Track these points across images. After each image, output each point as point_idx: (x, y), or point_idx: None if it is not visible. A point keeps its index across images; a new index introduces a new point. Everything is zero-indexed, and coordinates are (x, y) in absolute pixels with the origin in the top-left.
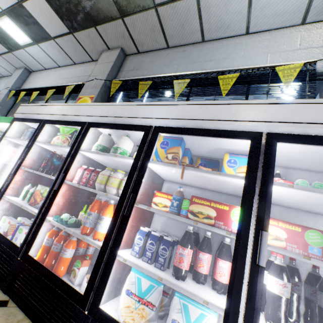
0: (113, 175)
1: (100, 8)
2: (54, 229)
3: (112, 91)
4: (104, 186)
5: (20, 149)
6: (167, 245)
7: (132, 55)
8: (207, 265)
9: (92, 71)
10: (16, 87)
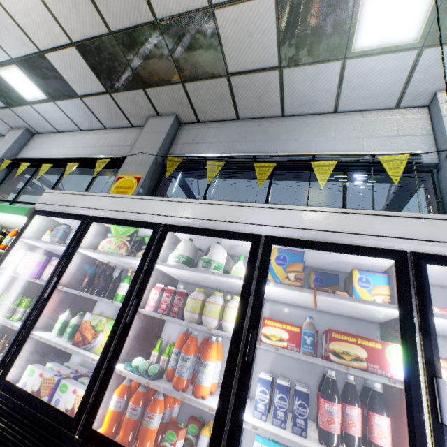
0: (211, 300)
1: (155, 70)
2: (126, 383)
3: (169, 171)
4: (198, 315)
5: (45, 255)
6: (305, 399)
7: (189, 124)
8: (359, 424)
9: (136, 142)
10: (11, 154)
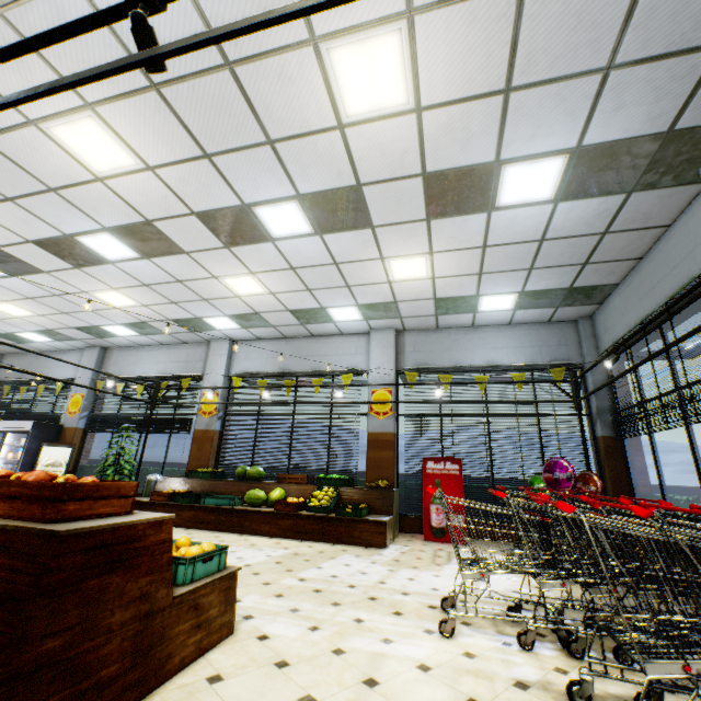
0: None
1: None
2: None
3: None
4: None
5: None
6: None
7: (9, 354)
8: None
9: None
10: None
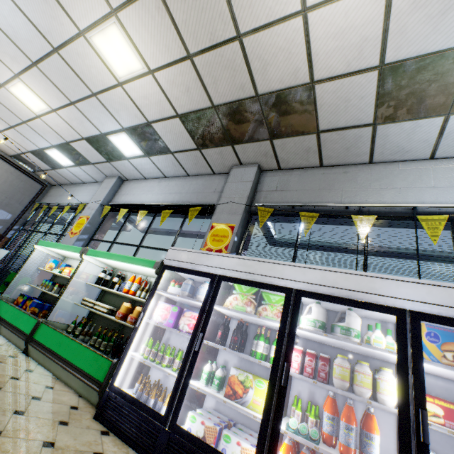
0: (359, 370)
1: (247, 131)
2: (288, 443)
3: (261, 220)
4: (348, 384)
5: (177, 306)
6: None
7: (270, 171)
8: None
9: (223, 191)
10: (107, 199)
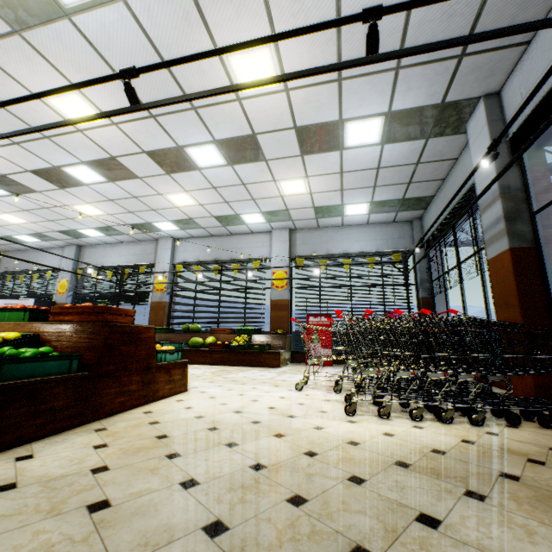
0: None
1: None
2: None
3: None
4: None
5: None
6: None
7: (6, 252)
8: None
9: None
10: None
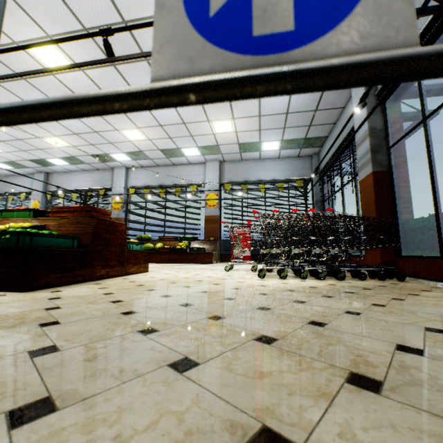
0: None
1: None
2: None
3: None
4: None
5: None
6: None
7: None
8: None
9: None
10: None
